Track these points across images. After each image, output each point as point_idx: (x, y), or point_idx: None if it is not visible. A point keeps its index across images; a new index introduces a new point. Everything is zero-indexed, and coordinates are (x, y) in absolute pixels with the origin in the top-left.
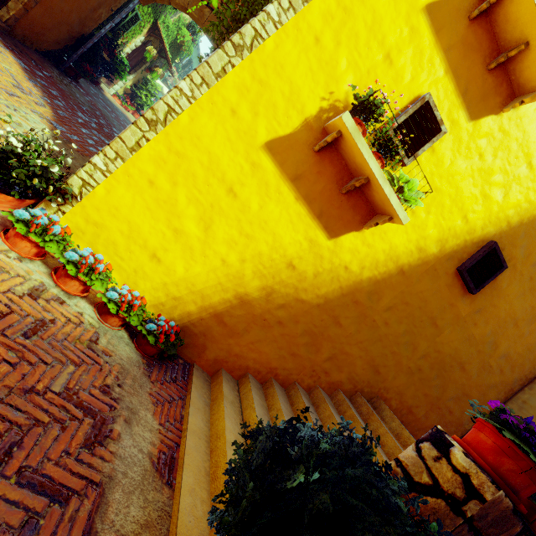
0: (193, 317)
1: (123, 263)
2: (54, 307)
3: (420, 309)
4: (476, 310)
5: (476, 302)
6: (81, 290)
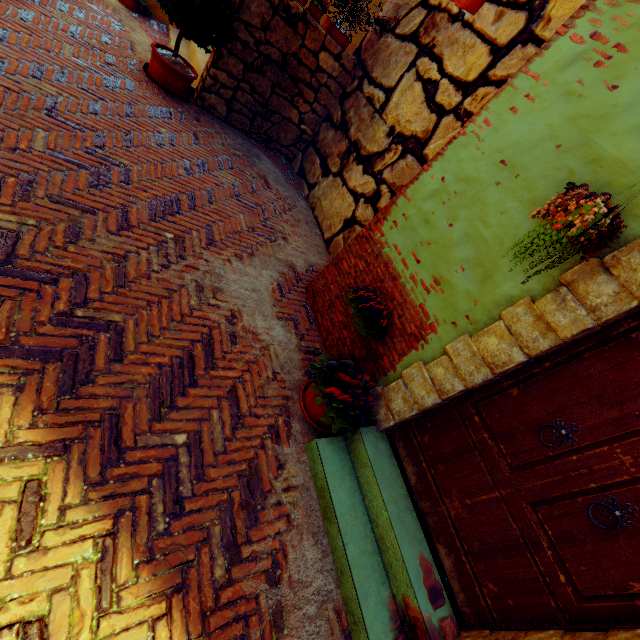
0: None
1: None
2: None
3: None
4: None
5: None
6: None
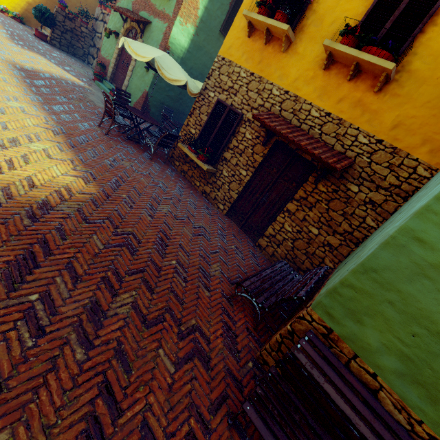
0: (21, 12)
1: None
2: None
3: None
4: None
5: None
6: None
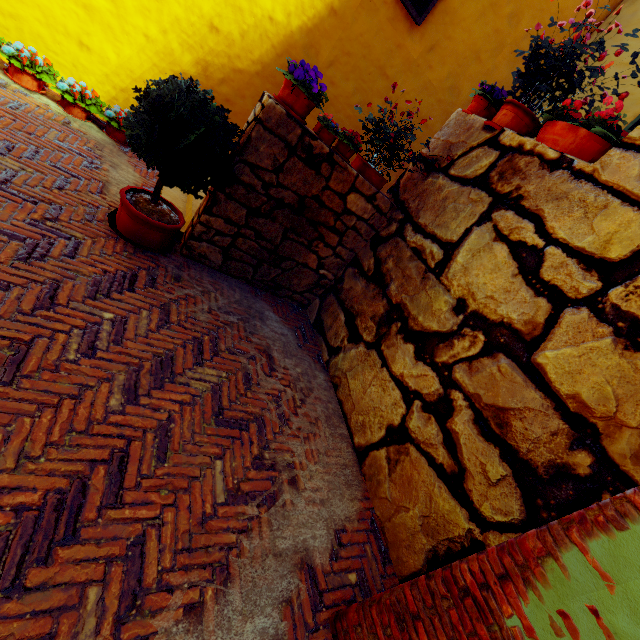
0: None
1: (59, 59)
2: (22, 97)
3: (365, 59)
4: (428, 48)
5: (427, 38)
6: (37, 87)
